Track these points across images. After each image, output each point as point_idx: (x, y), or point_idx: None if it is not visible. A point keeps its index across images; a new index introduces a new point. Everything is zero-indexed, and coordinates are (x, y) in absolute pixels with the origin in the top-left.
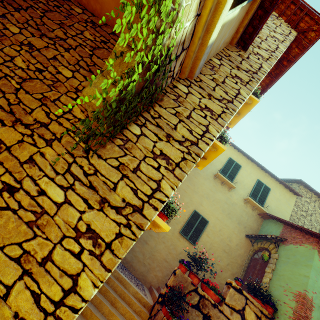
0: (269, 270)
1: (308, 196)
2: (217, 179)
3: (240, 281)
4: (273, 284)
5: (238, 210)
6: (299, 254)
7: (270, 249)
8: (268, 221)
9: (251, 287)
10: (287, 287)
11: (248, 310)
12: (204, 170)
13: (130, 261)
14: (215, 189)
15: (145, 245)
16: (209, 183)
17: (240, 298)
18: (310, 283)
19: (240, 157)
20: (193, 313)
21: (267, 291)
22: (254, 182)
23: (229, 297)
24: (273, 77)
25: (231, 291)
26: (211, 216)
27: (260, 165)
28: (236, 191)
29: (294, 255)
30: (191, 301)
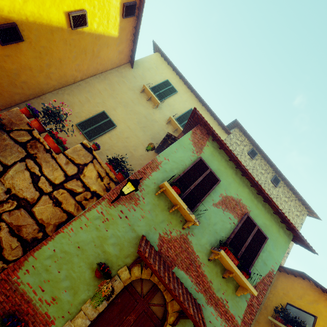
0: None
1: (241, 139)
2: (144, 94)
3: (95, 144)
4: None
5: (157, 128)
6: None
7: None
8: None
9: (112, 159)
10: None
11: (90, 168)
12: (132, 81)
13: None
14: (138, 102)
15: None
16: (133, 94)
17: (86, 155)
18: (167, 151)
19: (180, 84)
20: (14, 148)
21: None
22: (186, 110)
23: (72, 151)
24: None
25: (78, 147)
26: (122, 122)
27: (197, 94)
28: (161, 111)
29: None
30: (18, 138)
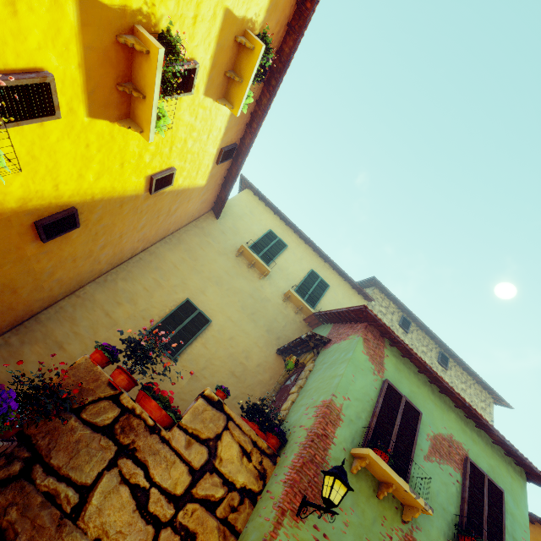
0: (295, 389)
1: (385, 304)
2: (243, 258)
3: (223, 390)
4: (295, 407)
5: (271, 310)
6: (340, 351)
7: (306, 361)
8: (317, 329)
9: (248, 407)
10: (311, 402)
11: (227, 440)
12: (220, 240)
13: (4, 380)
14: (236, 273)
15: (55, 351)
16: (226, 261)
17: (215, 418)
18: (343, 383)
19: (288, 234)
20: (93, 443)
21: (283, 422)
22: (305, 273)
23: (192, 415)
24: (296, 32)
25: (200, 405)
26: (218, 313)
27: (316, 247)
28: (272, 281)
29: (333, 356)
30: (97, 418)
